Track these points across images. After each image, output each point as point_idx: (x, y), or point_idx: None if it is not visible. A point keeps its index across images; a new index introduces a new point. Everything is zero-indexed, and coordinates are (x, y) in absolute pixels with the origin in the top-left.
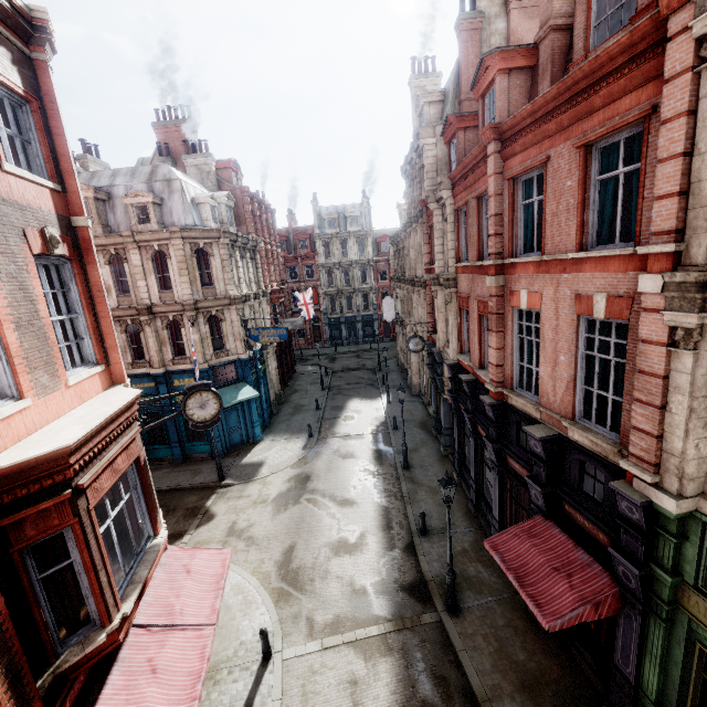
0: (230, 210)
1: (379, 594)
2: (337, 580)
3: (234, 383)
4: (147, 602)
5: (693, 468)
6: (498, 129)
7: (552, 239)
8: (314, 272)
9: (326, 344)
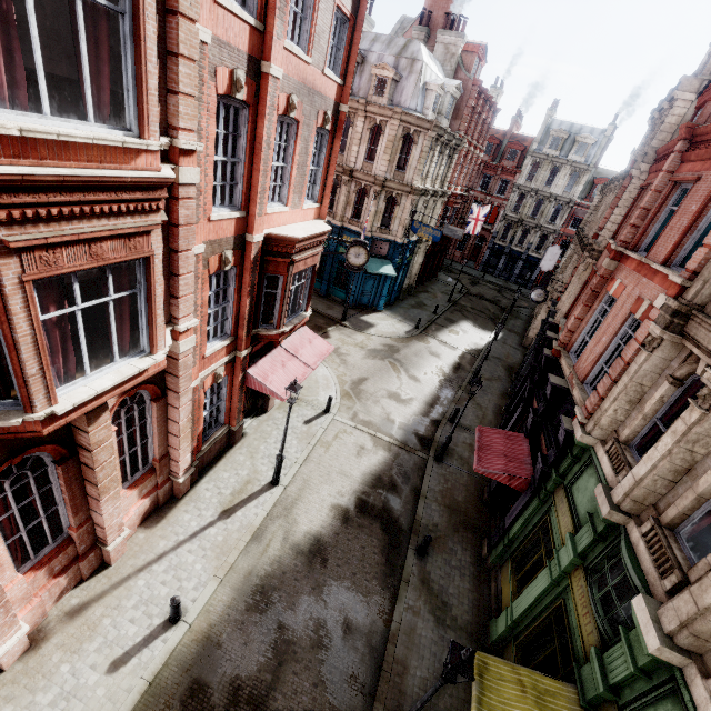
0: (453, 101)
1: (401, 428)
2: (381, 408)
3: (382, 258)
4: (288, 341)
5: (605, 422)
6: (693, 131)
7: (658, 247)
8: (506, 190)
9: (478, 266)
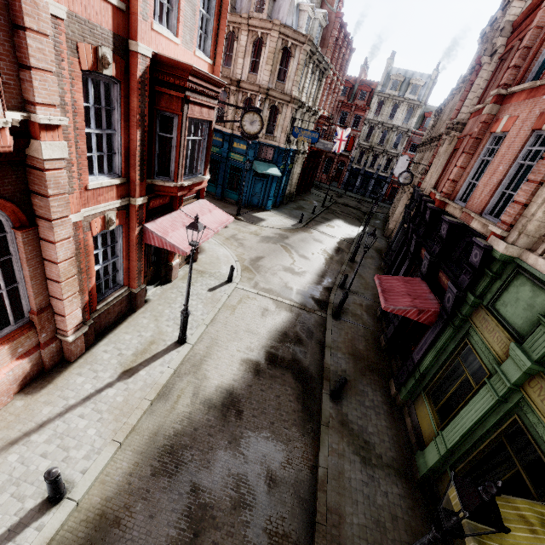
0: (320, 29)
1: (298, 294)
2: (279, 278)
3: (269, 163)
4: (188, 208)
5: (533, 228)
6: None
7: None
8: (359, 123)
9: (340, 185)
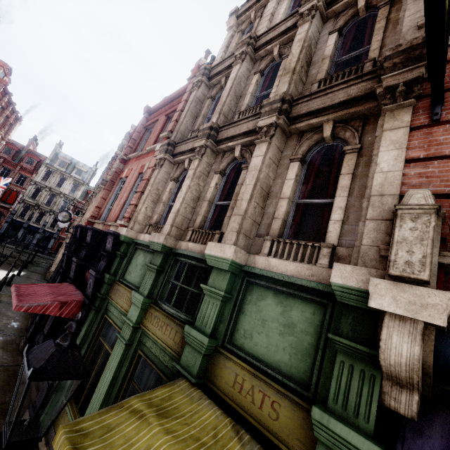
0: None
1: None
2: None
3: None
4: None
5: (141, 218)
6: (150, 110)
7: (146, 147)
8: (25, 182)
9: None
